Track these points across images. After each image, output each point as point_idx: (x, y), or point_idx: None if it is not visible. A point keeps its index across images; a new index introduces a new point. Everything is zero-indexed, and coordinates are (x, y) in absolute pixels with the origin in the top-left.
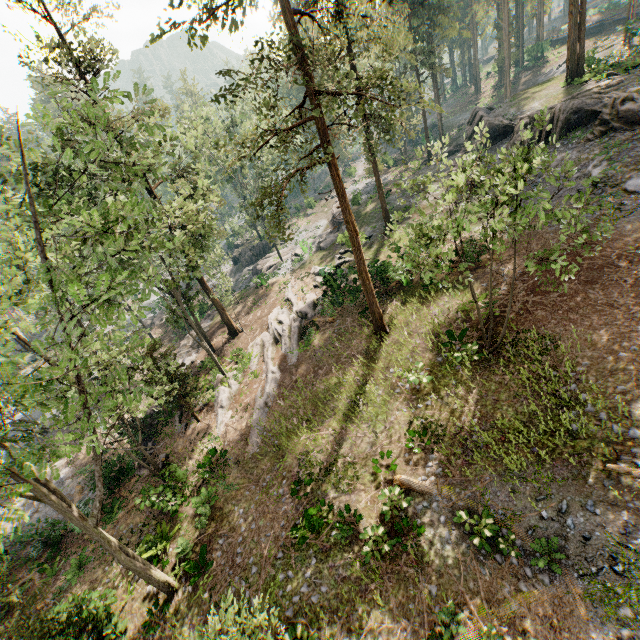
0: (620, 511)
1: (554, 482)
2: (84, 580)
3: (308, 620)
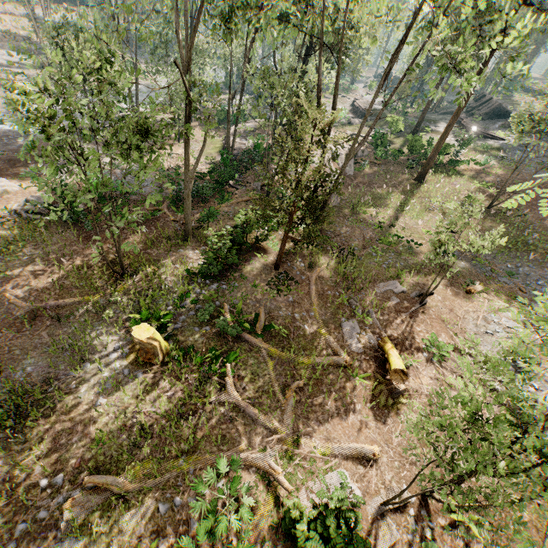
0: (543, 268)
1: (516, 257)
2: (219, 222)
3: (396, 270)
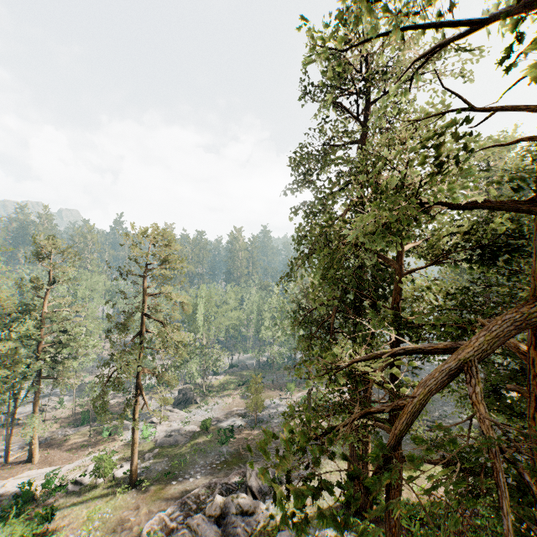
0: None
1: None
2: None
3: None
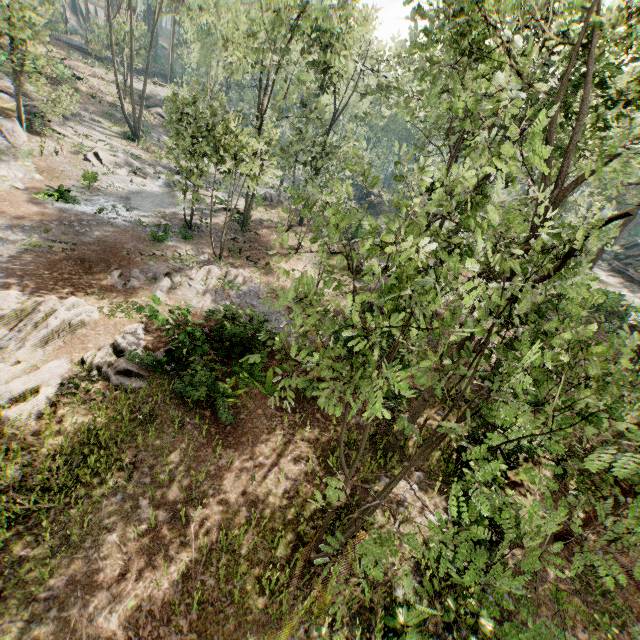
0: None
1: None
2: None
3: None
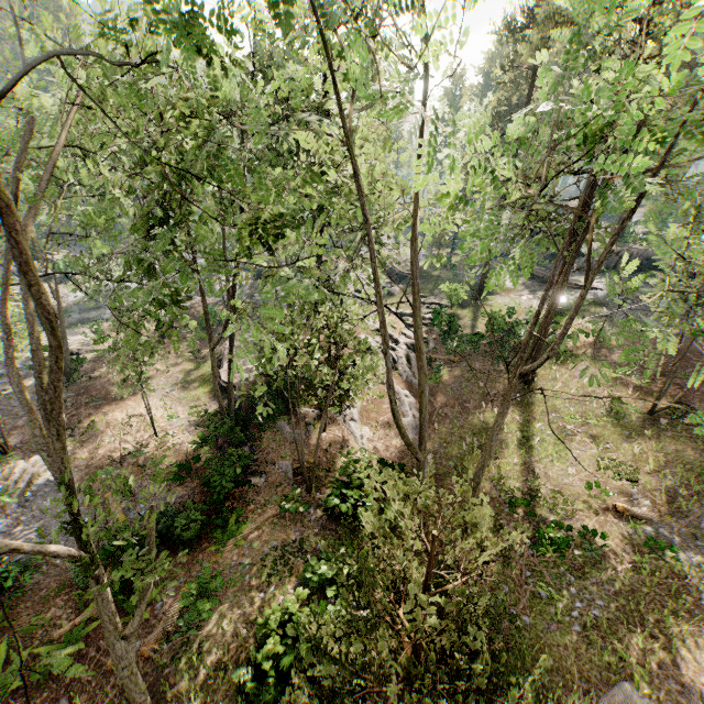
0: None
1: None
2: (224, 612)
3: (602, 633)
